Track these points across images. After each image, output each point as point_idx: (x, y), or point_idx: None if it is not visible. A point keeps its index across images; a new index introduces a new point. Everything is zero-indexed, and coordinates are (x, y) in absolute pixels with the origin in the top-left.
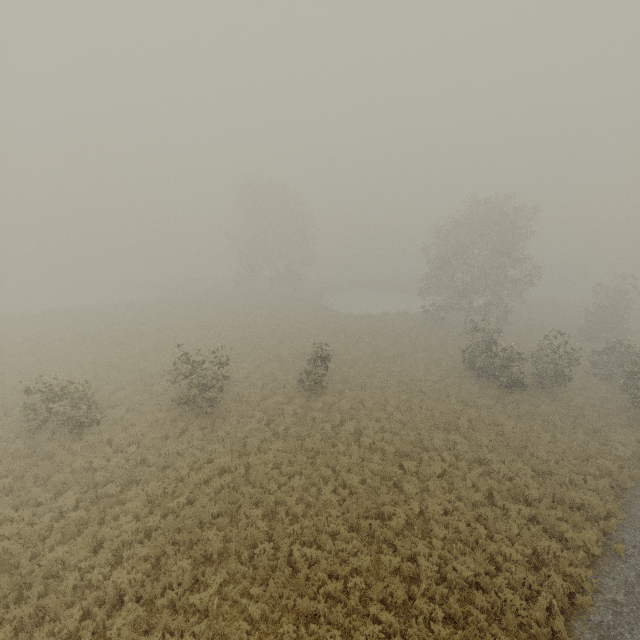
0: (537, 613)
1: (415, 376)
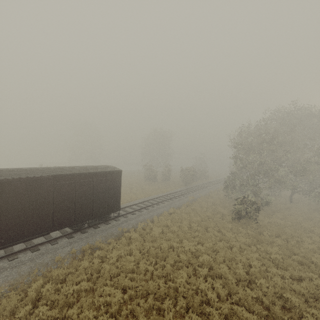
0: (121, 202)
1: (127, 181)
